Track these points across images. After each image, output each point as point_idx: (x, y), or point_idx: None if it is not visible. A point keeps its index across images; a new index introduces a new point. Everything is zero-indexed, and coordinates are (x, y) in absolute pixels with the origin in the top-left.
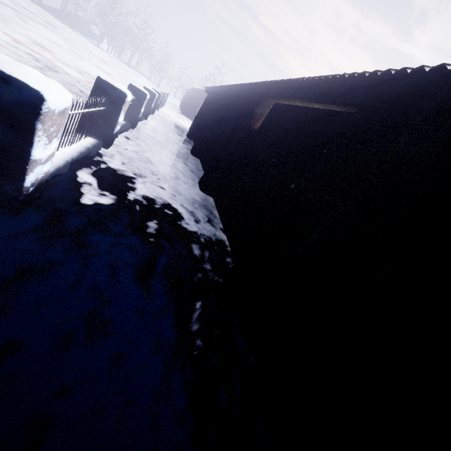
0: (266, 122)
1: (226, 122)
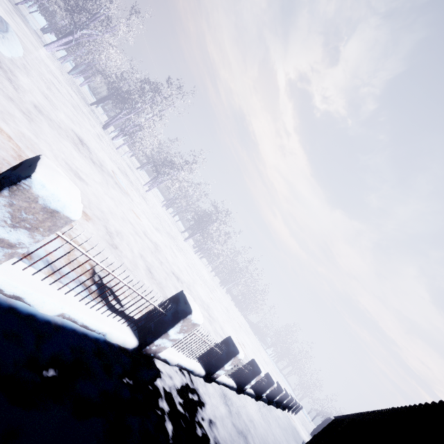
0: None
1: None
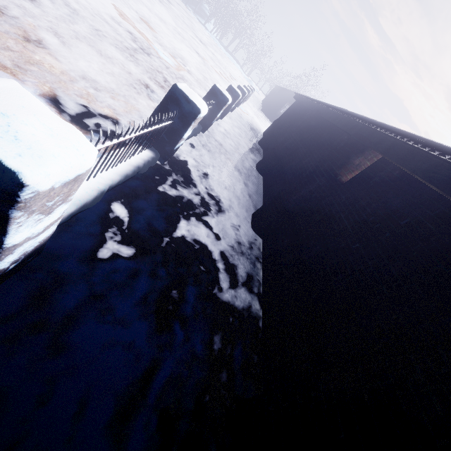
0: (362, 180)
1: (307, 148)
